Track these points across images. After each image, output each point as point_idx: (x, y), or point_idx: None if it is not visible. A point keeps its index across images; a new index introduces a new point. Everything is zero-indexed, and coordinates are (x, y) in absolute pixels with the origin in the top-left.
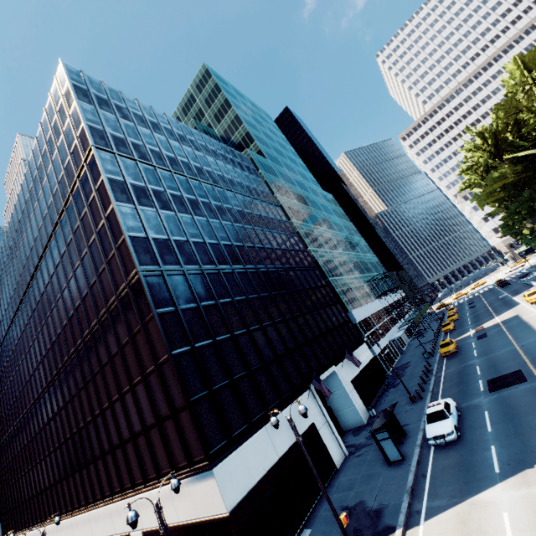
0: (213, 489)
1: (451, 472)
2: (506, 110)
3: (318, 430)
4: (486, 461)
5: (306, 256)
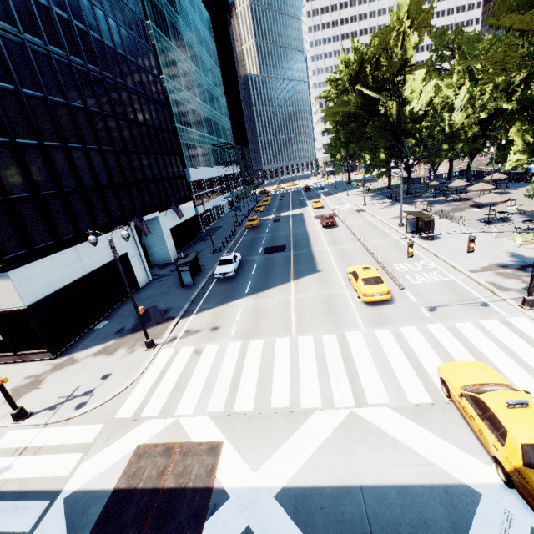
0: (8, 288)
1: (222, 292)
2: (379, 43)
3: (130, 260)
4: (243, 288)
5: (158, 85)
